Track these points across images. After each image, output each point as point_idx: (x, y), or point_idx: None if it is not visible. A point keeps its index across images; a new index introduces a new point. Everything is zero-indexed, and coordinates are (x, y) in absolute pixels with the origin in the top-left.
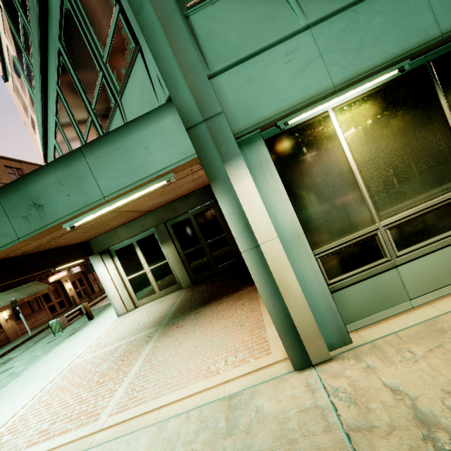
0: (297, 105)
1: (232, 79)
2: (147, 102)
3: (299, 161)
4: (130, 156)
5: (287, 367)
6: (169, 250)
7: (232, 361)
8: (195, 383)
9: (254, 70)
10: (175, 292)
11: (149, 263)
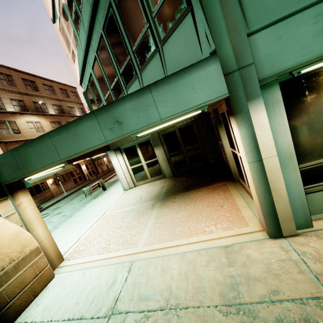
0: (314, 59)
1: (266, 37)
2: (190, 51)
3: (300, 101)
4: (181, 92)
5: (263, 235)
6: (159, 152)
7: (221, 227)
8: (197, 236)
9: (285, 30)
10: (161, 179)
11: (145, 159)
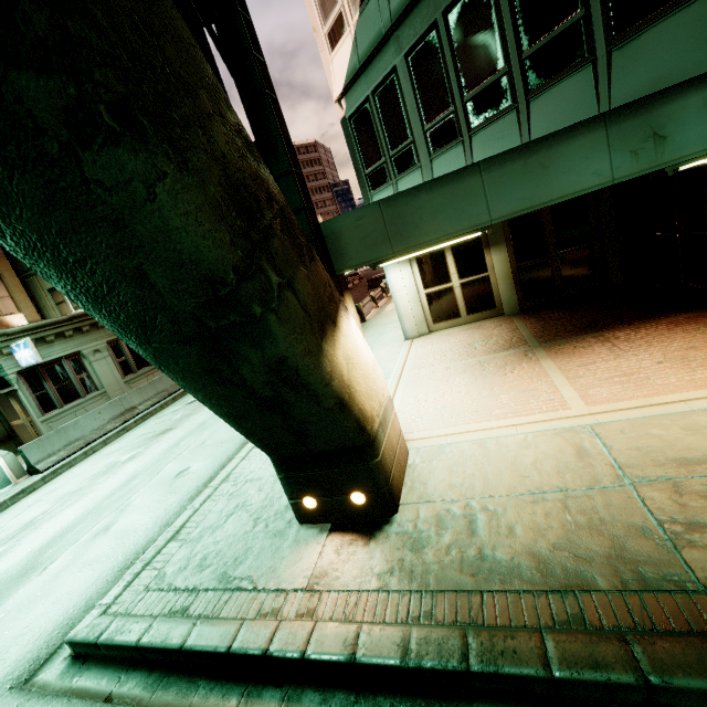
0: None
1: None
2: None
3: None
4: None
5: None
6: (498, 258)
7: None
8: None
9: None
10: (490, 319)
11: (460, 275)
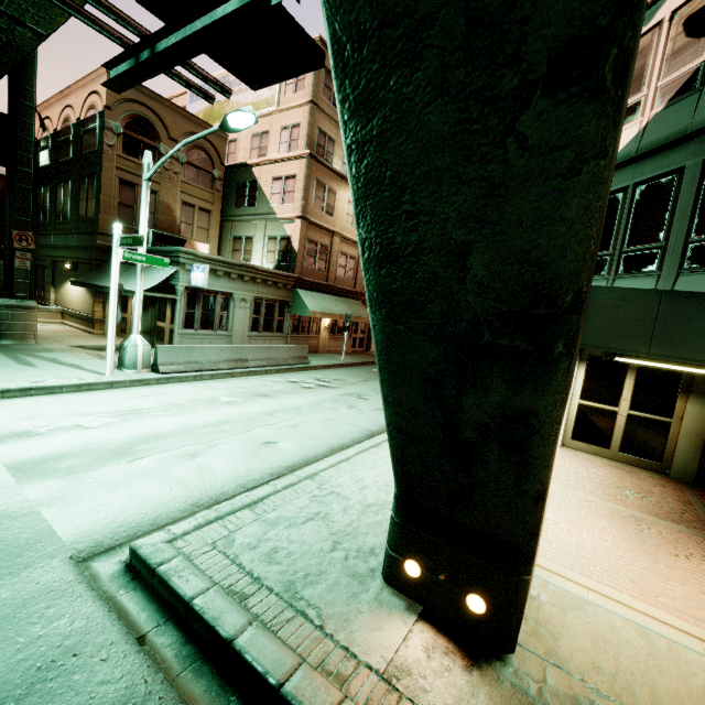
0: None
1: None
2: None
3: None
4: None
5: None
6: (695, 410)
7: None
8: None
9: None
10: (647, 470)
11: (633, 404)
